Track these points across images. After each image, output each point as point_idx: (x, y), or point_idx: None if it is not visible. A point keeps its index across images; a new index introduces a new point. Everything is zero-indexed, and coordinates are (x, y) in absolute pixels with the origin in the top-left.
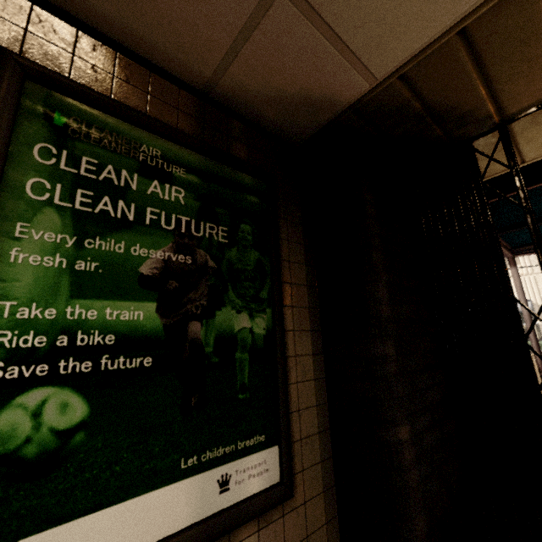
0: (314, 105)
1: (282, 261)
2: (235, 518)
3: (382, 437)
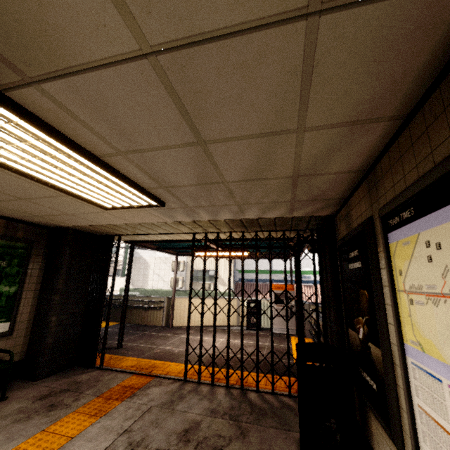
0: (53, 224)
1: (29, 269)
2: None
3: (46, 320)
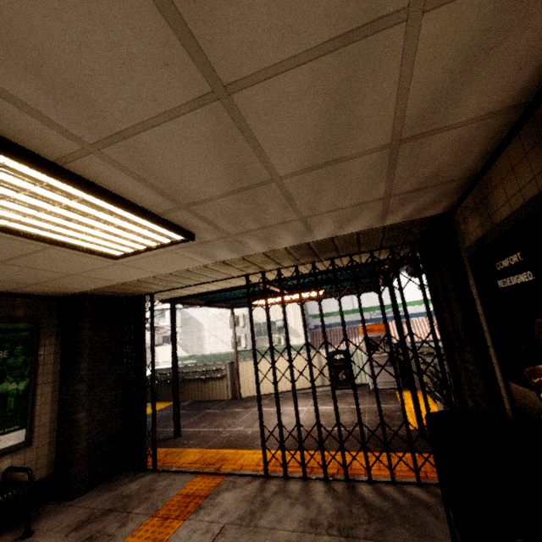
0: (61, 292)
1: (40, 356)
2: (1, 452)
3: (73, 418)
